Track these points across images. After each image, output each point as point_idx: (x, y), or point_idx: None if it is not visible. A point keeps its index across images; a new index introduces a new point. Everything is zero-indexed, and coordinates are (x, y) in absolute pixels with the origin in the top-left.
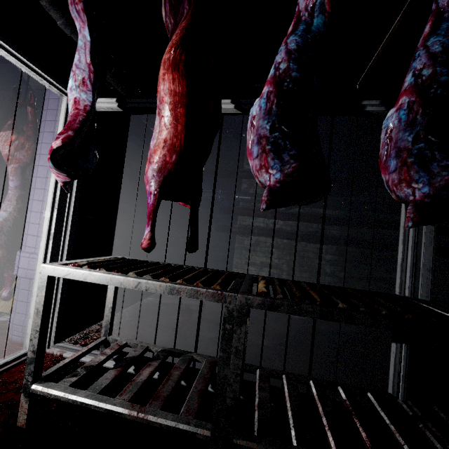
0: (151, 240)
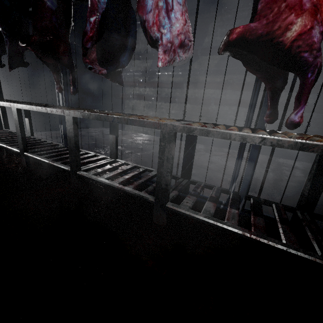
0: None
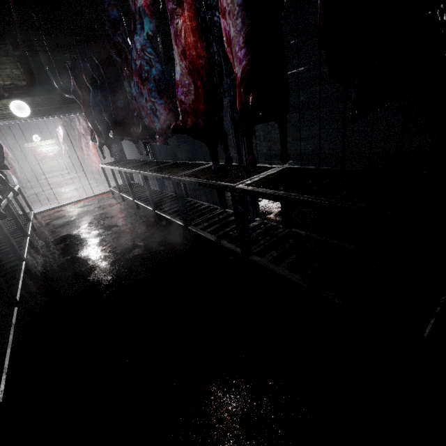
0: (103, 156)
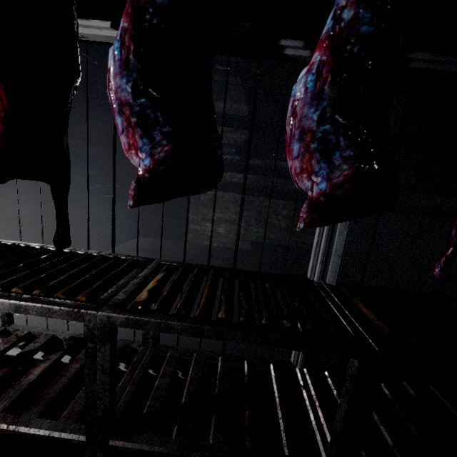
0: None
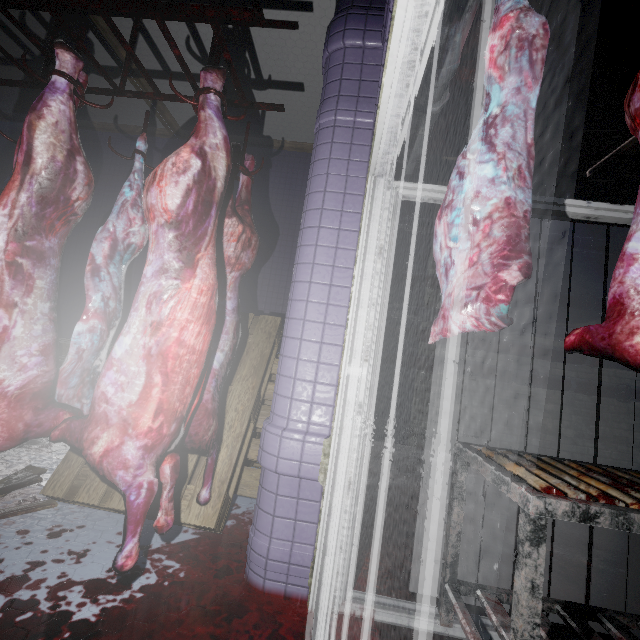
0: None
